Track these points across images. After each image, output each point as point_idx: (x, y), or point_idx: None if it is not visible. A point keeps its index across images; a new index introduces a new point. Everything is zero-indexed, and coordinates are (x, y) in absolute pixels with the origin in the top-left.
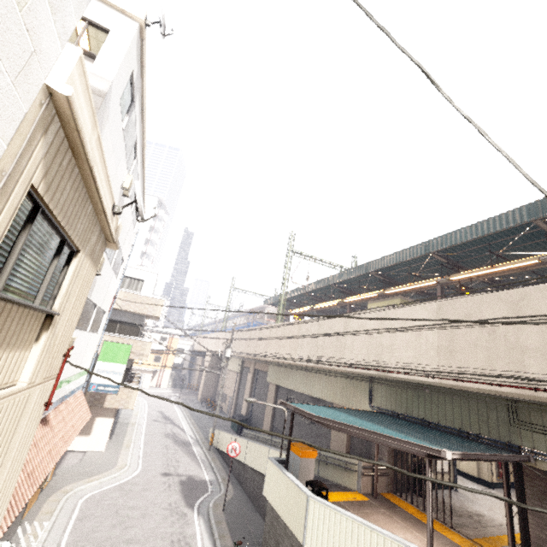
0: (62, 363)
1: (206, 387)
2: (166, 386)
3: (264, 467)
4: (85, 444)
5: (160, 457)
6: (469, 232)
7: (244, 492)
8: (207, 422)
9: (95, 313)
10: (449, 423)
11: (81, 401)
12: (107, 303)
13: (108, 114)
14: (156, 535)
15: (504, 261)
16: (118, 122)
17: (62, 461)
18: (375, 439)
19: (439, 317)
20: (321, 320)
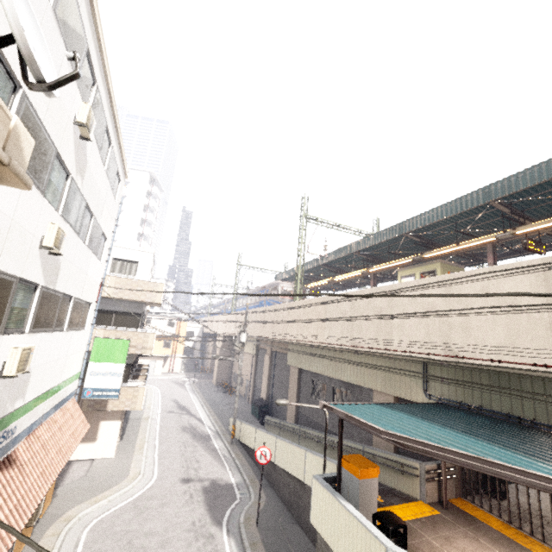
0: None
1: (220, 370)
2: (179, 371)
3: (301, 472)
4: (92, 451)
5: (178, 458)
6: None
7: (277, 496)
8: (225, 409)
9: (71, 306)
10: None
11: (74, 412)
12: (91, 292)
13: None
14: None
15: None
16: None
17: (66, 474)
18: (488, 469)
19: (551, 281)
20: None
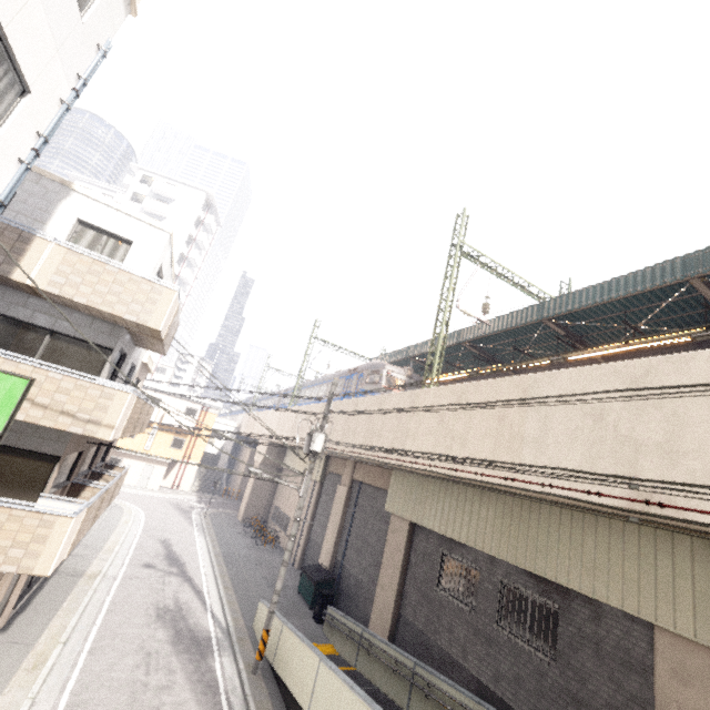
0: None
1: (254, 498)
2: (188, 489)
3: None
4: None
5: (117, 709)
6: None
7: None
8: (251, 573)
9: None
10: None
11: None
12: None
13: None
14: None
15: None
16: None
17: None
18: None
19: None
20: None
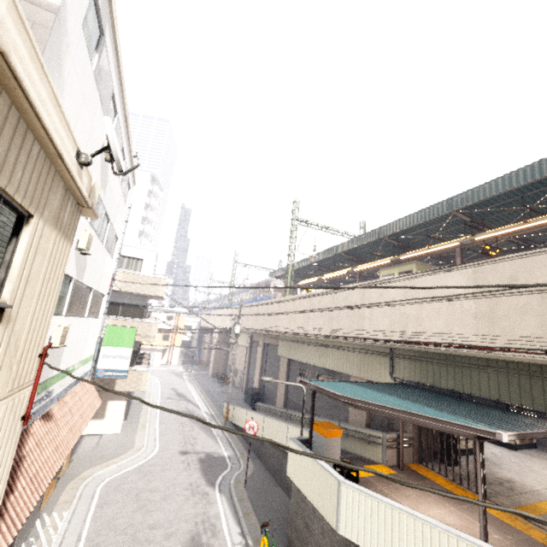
0: (39, 365)
1: (216, 362)
2: (176, 363)
3: (283, 443)
4: (100, 427)
5: (176, 435)
6: (501, 183)
7: (263, 466)
8: (220, 397)
9: (91, 297)
10: (484, 394)
11: (89, 388)
12: (104, 286)
13: (66, 41)
14: (179, 518)
15: (535, 216)
16: (84, 59)
17: (79, 445)
18: (413, 420)
19: (477, 281)
20: (341, 291)
